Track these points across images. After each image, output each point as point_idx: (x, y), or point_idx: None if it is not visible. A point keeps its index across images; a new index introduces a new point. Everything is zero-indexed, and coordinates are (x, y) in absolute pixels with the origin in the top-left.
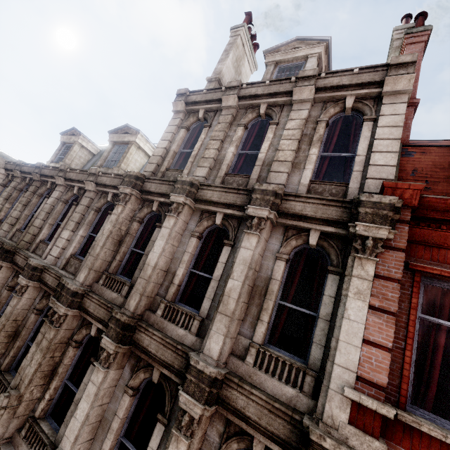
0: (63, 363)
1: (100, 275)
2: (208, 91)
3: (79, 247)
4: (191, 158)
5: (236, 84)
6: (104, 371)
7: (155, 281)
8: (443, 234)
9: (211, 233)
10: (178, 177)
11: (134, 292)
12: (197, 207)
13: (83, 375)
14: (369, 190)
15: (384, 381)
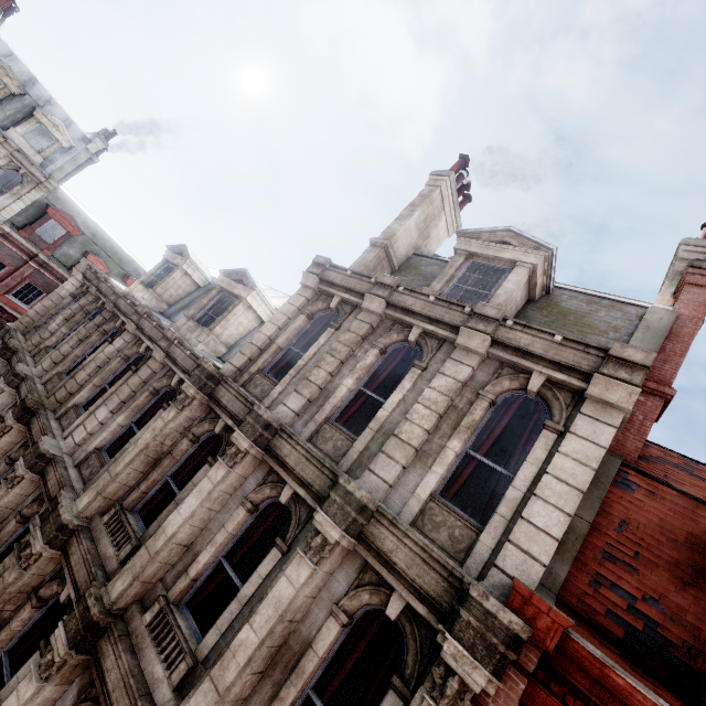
0: (10, 626)
1: (112, 505)
2: (353, 275)
3: (111, 440)
4: (294, 370)
5: (390, 282)
6: (38, 684)
7: (164, 560)
8: None
9: (272, 507)
10: (255, 405)
11: (129, 567)
12: (265, 460)
13: (45, 635)
14: (503, 564)
15: None
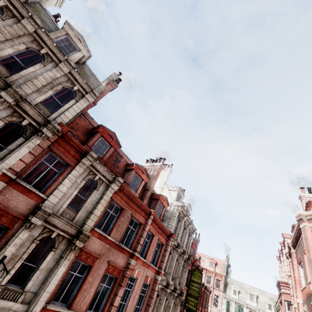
0: None
1: None
2: (18, 0)
3: None
4: None
5: (39, 24)
6: None
7: None
8: (64, 144)
9: None
10: None
11: None
12: None
13: None
14: (57, 121)
15: (19, 170)
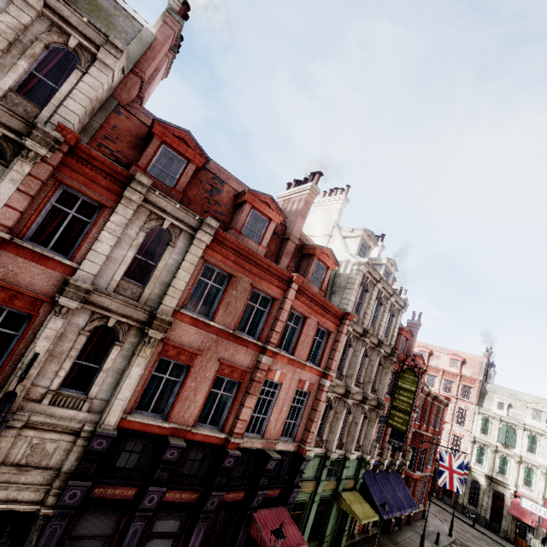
0: None
1: None
2: None
3: None
4: None
5: None
6: None
7: None
8: (81, 166)
9: None
10: None
11: None
12: None
13: None
14: (54, 122)
15: (11, 224)
